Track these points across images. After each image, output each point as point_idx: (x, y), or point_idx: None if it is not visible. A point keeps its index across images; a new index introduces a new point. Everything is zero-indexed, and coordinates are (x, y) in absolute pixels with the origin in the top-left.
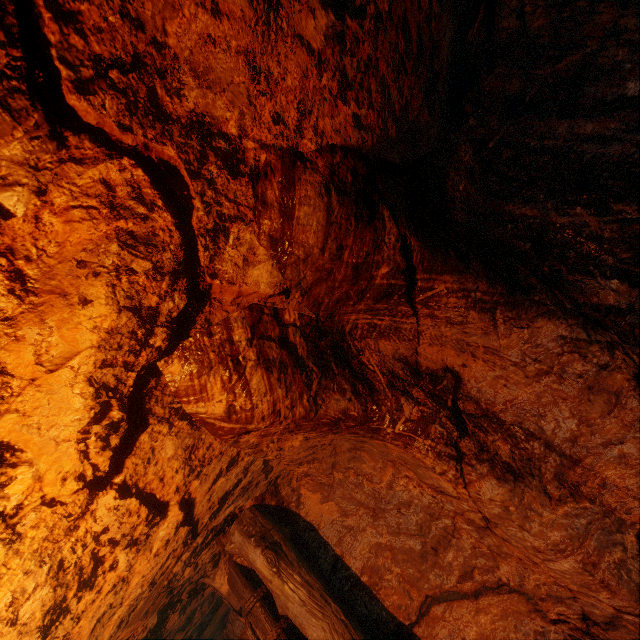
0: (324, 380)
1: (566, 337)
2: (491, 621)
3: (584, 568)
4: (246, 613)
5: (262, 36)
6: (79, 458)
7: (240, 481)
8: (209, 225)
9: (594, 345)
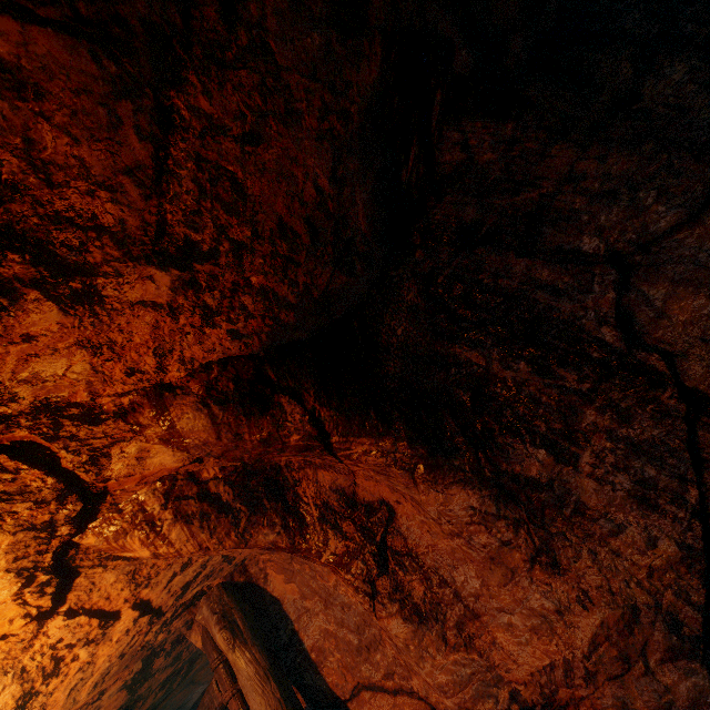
0: (254, 516)
1: (476, 508)
2: None
3: None
4: (212, 670)
5: (92, 324)
6: (20, 607)
7: (200, 573)
8: (84, 459)
9: (501, 520)
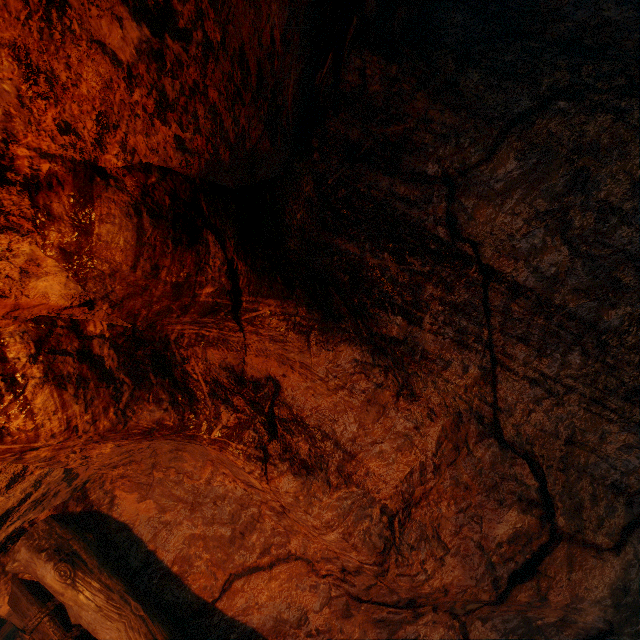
0: (138, 391)
1: (359, 360)
2: (280, 585)
3: (343, 537)
4: (30, 631)
5: (40, 32)
6: None
7: (30, 495)
8: None
9: (376, 368)
